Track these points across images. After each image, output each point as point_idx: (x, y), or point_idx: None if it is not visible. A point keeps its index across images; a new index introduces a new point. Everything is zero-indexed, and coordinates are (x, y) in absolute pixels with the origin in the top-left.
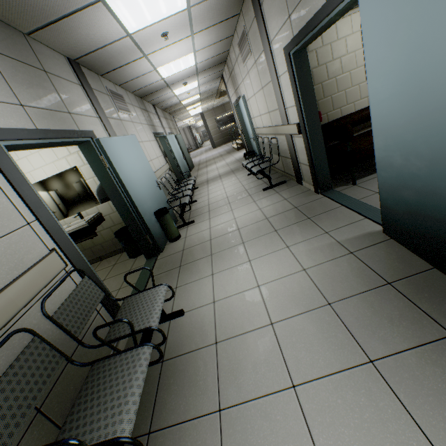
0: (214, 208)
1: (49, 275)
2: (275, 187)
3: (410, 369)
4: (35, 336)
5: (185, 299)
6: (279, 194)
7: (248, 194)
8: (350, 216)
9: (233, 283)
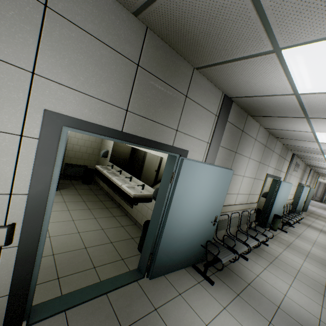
0: (302, 237)
1: (254, 206)
2: None
3: None
4: (248, 214)
5: (269, 244)
6: None
7: None
8: None
9: (291, 257)
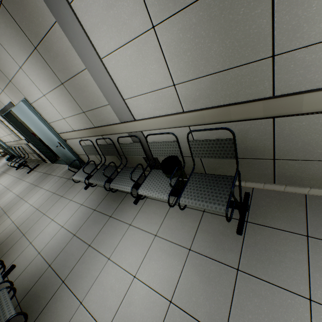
0: None
1: None
2: (34, 169)
3: (69, 192)
4: None
5: None
6: (37, 171)
7: (19, 179)
8: (63, 166)
9: (21, 212)
